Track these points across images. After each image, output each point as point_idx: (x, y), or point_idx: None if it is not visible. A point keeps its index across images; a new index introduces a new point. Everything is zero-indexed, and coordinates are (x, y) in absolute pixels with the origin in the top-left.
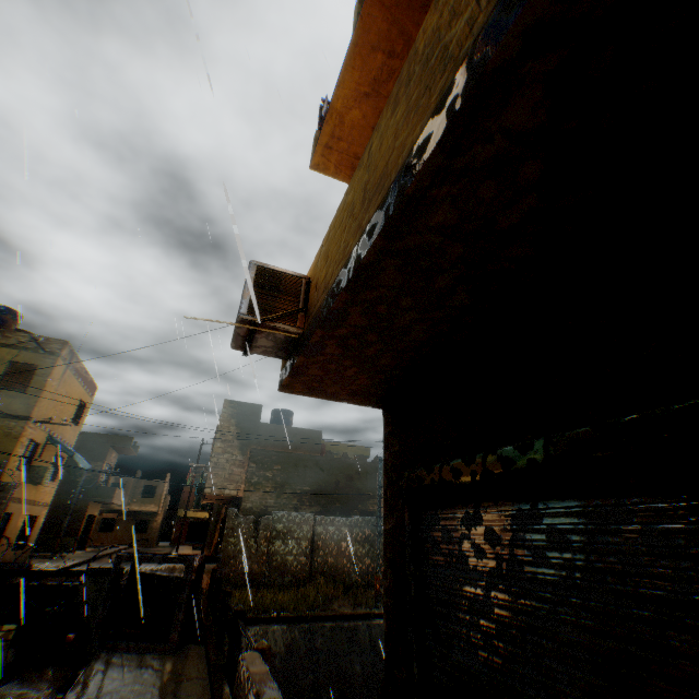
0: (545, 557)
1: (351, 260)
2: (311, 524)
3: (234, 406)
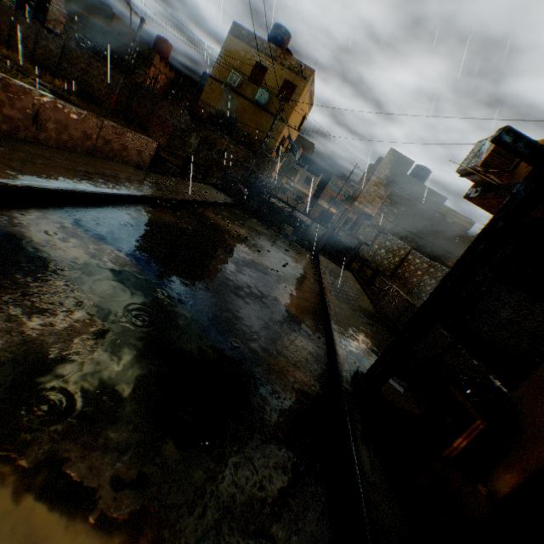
0: (538, 317)
1: None
2: (406, 252)
3: (394, 155)
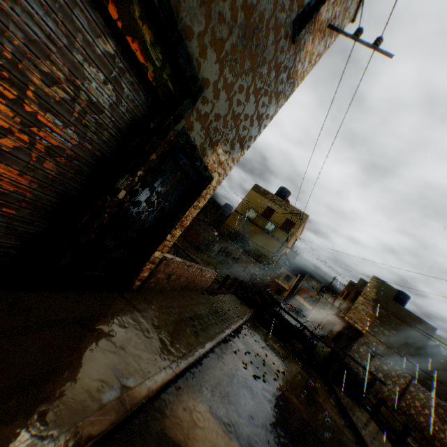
0: None
1: None
2: (406, 381)
3: (377, 282)
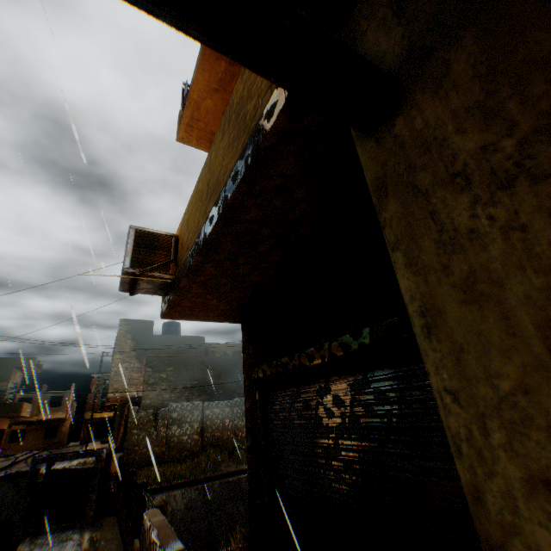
0: (332, 413)
1: (201, 235)
2: (201, 409)
3: (129, 324)
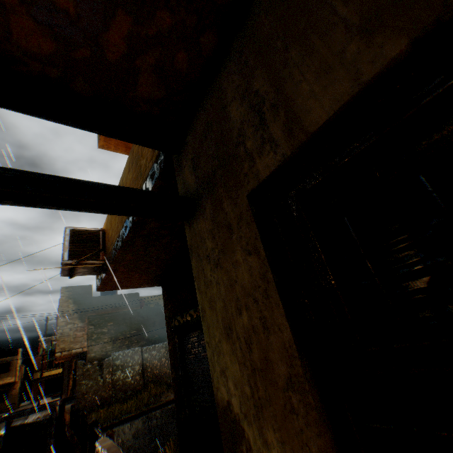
0: None
1: (120, 236)
2: (140, 354)
3: (70, 290)
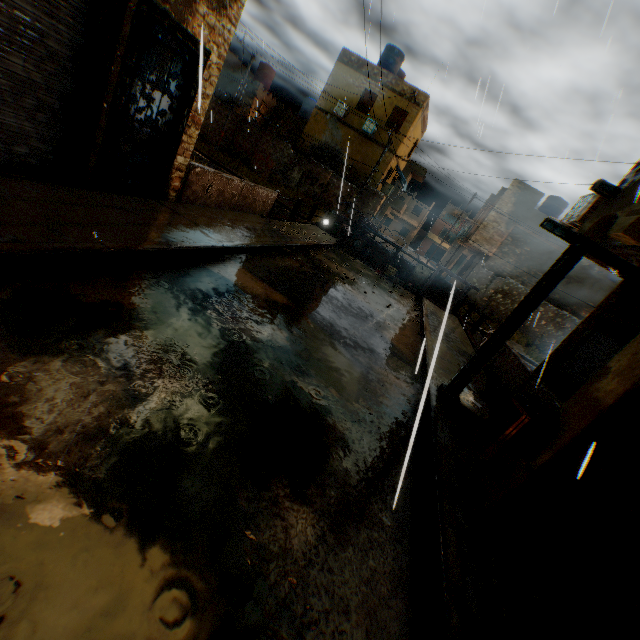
0: None
1: None
2: None
3: (519, 187)
